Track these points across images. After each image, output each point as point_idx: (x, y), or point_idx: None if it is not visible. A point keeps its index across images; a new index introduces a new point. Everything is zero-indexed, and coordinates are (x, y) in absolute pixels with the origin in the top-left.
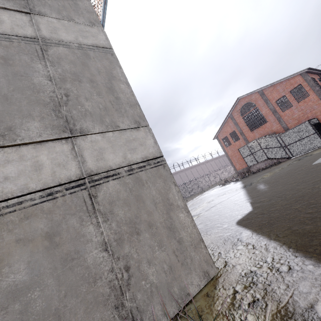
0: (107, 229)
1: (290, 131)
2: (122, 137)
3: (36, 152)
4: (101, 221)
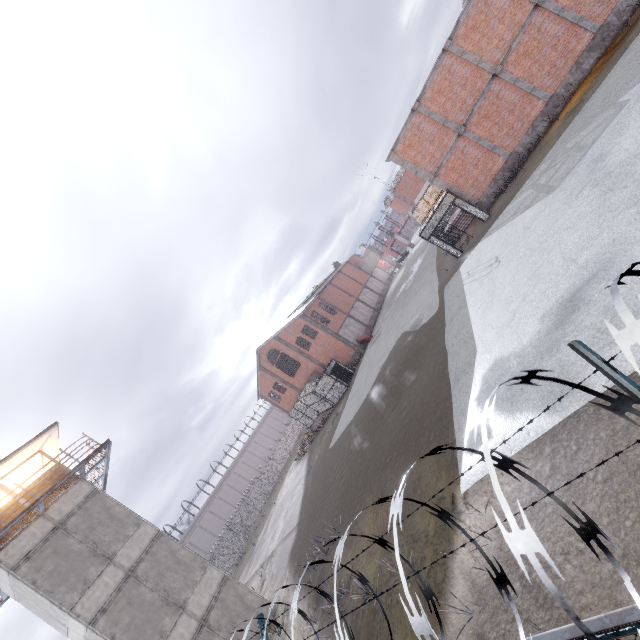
0: (223, 633)
1: (319, 384)
2: (202, 585)
3: (177, 630)
4: (219, 632)
